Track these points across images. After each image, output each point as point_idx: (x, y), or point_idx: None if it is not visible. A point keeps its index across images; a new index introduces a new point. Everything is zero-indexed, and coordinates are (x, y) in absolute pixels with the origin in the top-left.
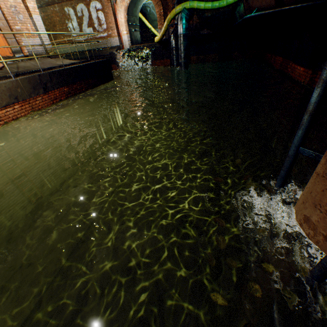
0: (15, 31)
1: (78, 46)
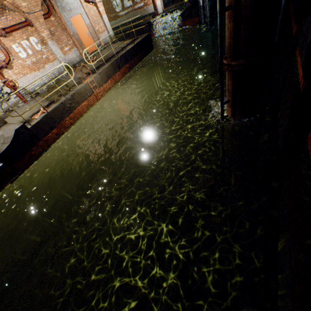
0: (96, 32)
1: (122, 20)
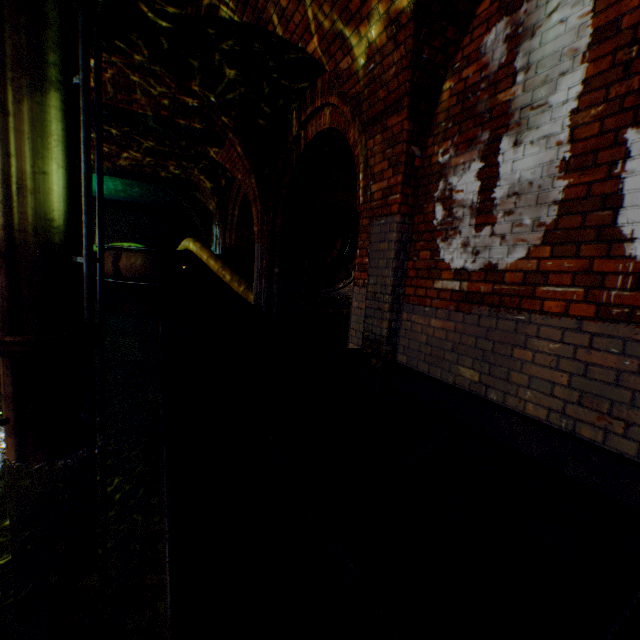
0: None
1: None
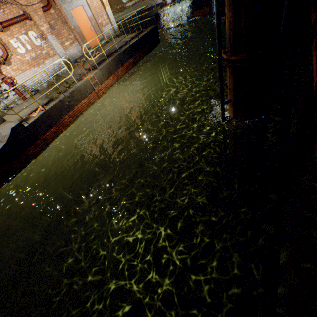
0: (99, 25)
1: (129, 12)
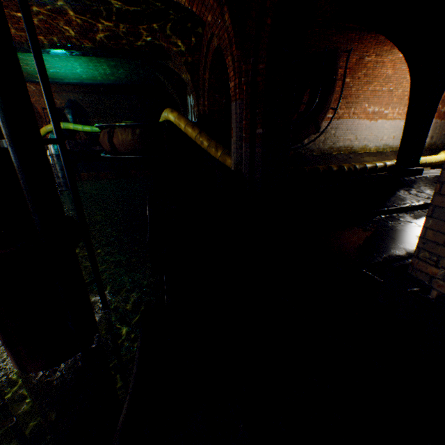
0: None
1: None
